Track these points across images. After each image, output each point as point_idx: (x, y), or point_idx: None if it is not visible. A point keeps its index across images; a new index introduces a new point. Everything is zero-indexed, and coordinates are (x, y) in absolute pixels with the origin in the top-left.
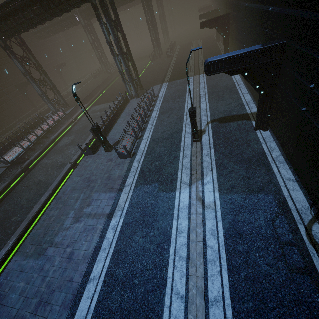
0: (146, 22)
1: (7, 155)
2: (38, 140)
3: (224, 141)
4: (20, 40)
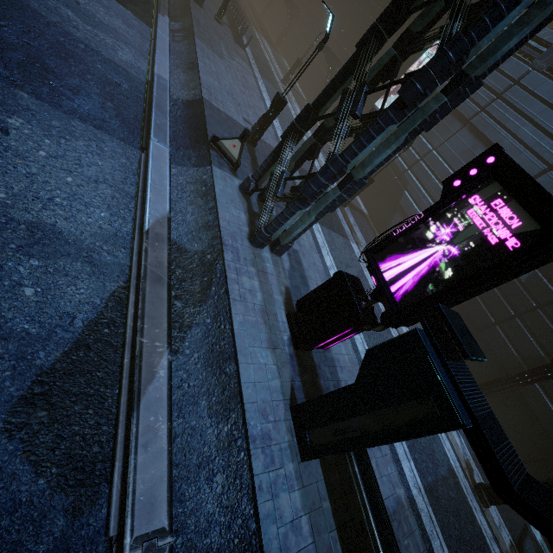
0: None
1: None
2: None
3: (297, 99)
4: None
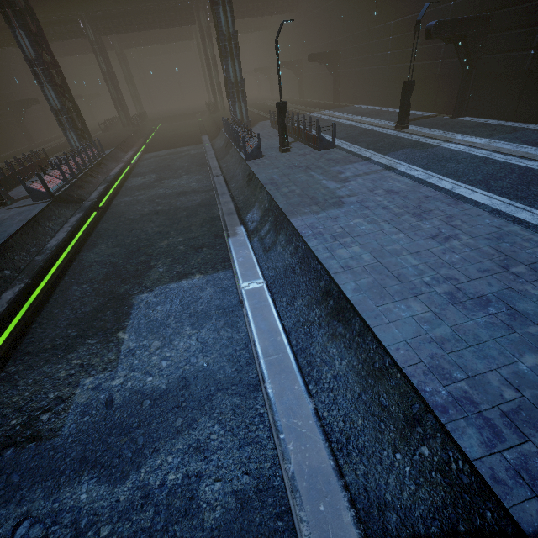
0: (206, 57)
1: (36, 183)
2: (81, 175)
3: (435, 125)
4: (25, 3)
